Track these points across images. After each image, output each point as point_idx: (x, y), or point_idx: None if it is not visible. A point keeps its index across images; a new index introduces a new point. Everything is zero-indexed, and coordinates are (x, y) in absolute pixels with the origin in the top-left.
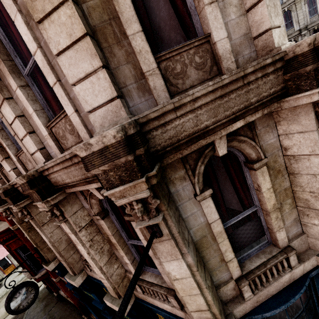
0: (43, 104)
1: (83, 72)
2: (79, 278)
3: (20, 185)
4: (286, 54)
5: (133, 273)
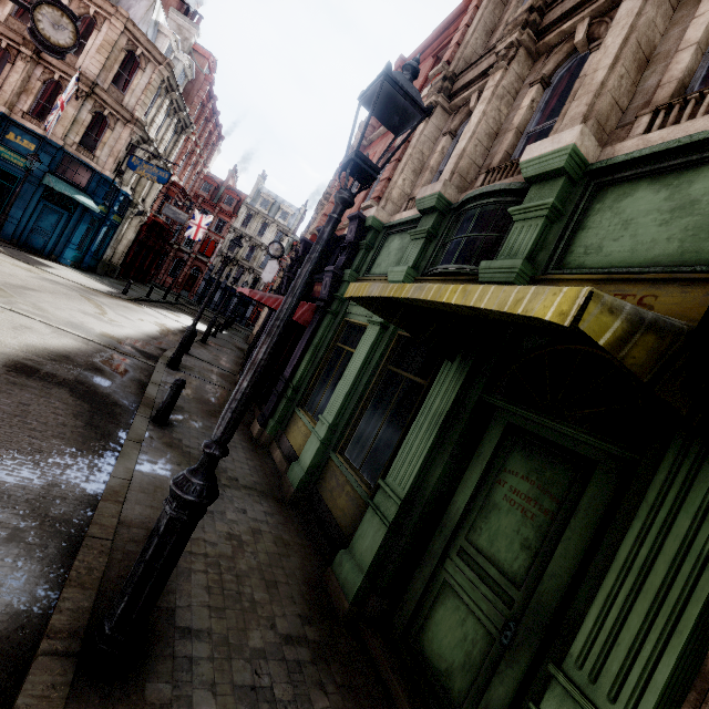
0: None
1: (96, 66)
2: None
3: (27, 38)
4: (134, 116)
5: (23, 109)
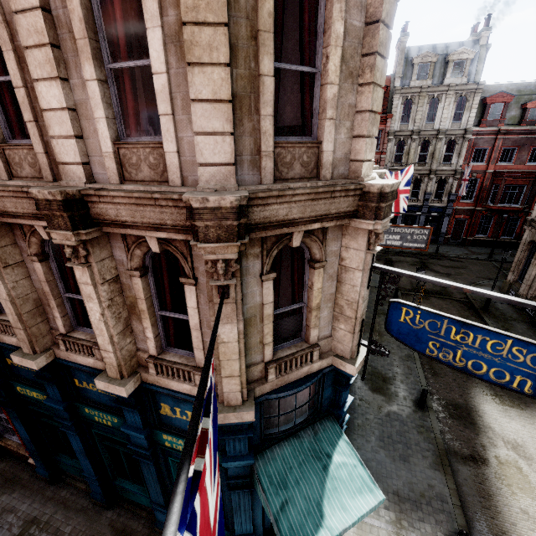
0: (116, 112)
1: (212, 128)
2: (42, 358)
3: (38, 199)
4: (365, 187)
5: (150, 352)
